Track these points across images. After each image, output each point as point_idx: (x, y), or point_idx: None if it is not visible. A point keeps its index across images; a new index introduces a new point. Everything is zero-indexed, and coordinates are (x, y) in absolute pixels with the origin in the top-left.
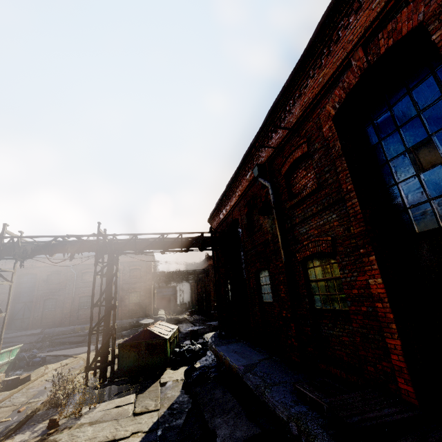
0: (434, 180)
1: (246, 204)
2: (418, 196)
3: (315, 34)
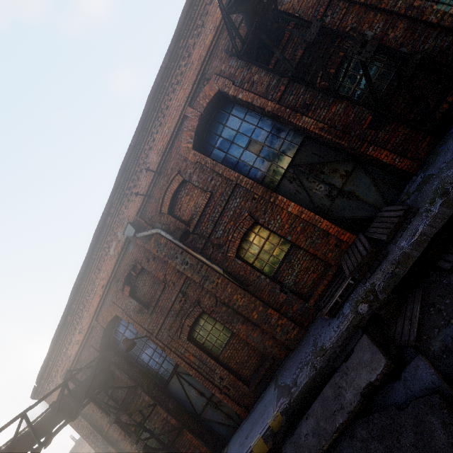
0: (267, 153)
1: (124, 283)
2: (266, 164)
3: (149, 105)
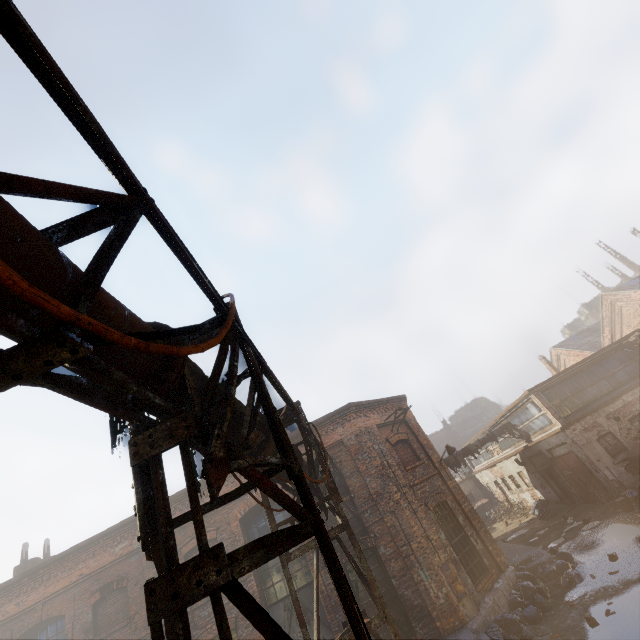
0: None
1: (100, 588)
2: (279, 576)
3: None
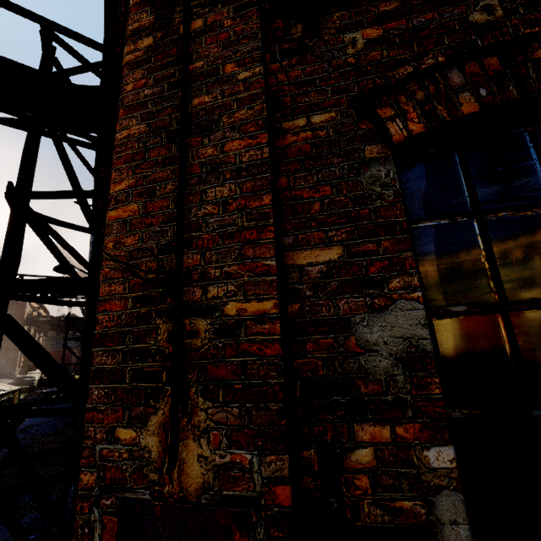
0: None
1: None
2: None
3: None
